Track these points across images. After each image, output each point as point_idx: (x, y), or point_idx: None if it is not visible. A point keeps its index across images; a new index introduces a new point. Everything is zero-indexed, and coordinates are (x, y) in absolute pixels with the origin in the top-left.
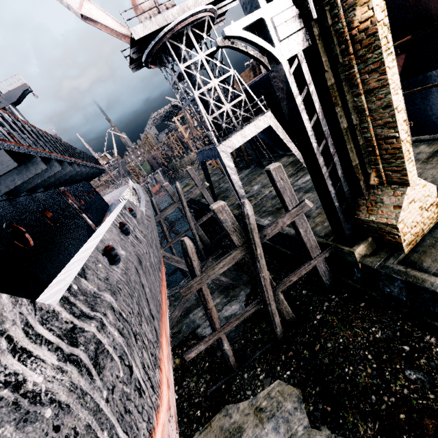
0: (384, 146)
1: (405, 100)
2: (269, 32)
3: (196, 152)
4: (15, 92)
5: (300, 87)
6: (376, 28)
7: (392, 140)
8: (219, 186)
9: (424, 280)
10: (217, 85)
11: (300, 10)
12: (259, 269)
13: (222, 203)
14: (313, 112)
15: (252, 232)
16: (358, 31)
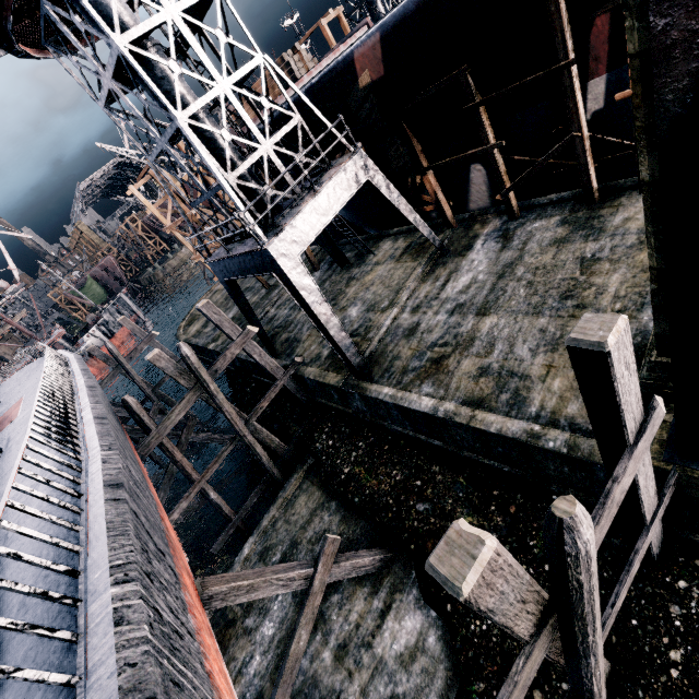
0: None
1: None
2: None
3: (210, 261)
4: None
5: None
6: None
7: None
8: (267, 316)
9: None
10: (231, 94)
11: None
12: (593, 669)
13: (488, 552)
14: None
15: (593, 595)
16: None
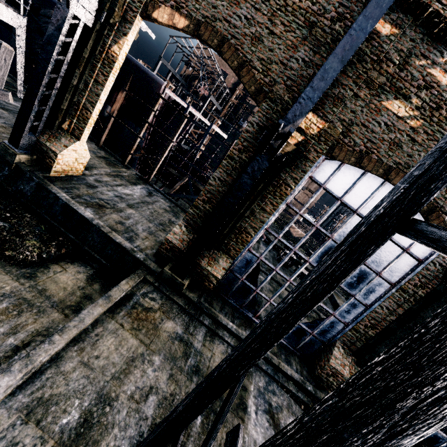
0: (84, 112)
1: (114, 124)
2: None
3: None
4: None
5: (69, 35)
6: (116, 61)
7: (89, 112)
8: None
9: (50, 185)
10: None
11: (99, 9)
12: None
13: None
14: (64, 56)
15: None
16: (111, 53)
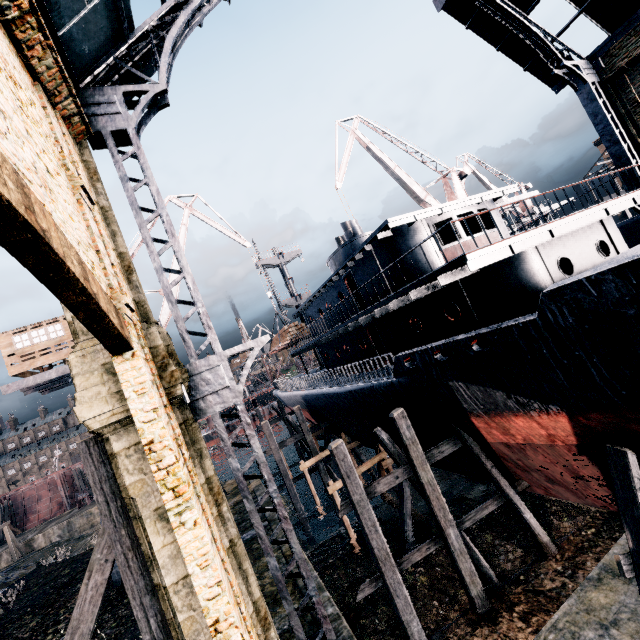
0: None
1: None
2: None
3: None
4: (291, 254)
5: None
6: None
7: None
8: None
9: None
10: None
11: None
12: None
13: None
14: None
15: None
16: None
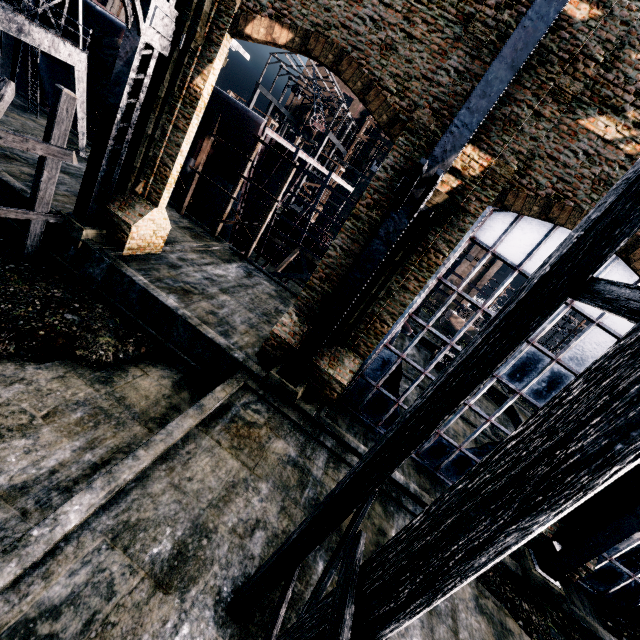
0: (162, 169)
1: (199, 182)
2: (149, 11)
3: None
4: None
5: (141, 70)
6: (200, 98)
7: (168, 169)
8: None
9: (124, 267)
10: None
11: (176, 31)
12: None
13: None
14: (136, 97)
15: None
16: (193, 88)
